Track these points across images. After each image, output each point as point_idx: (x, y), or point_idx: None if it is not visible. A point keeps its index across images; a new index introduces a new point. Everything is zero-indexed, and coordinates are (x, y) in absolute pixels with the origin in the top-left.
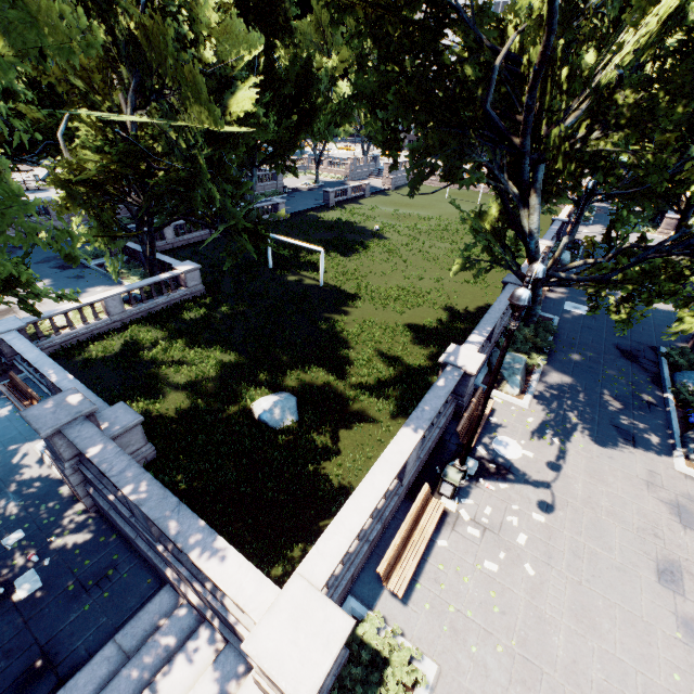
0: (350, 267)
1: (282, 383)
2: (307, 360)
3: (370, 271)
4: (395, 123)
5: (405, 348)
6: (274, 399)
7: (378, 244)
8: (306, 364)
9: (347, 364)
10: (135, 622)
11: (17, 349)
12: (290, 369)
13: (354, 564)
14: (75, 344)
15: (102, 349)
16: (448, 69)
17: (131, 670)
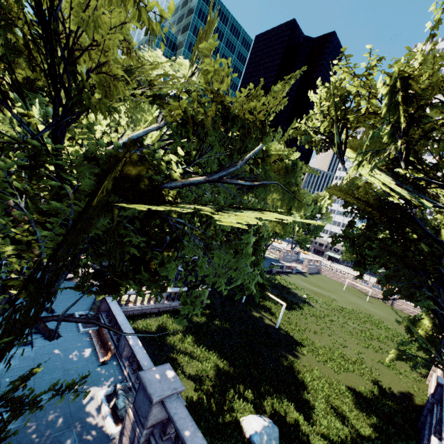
0: (293, 319)
1: (261, 405)
2: (278, 390)
3: (306, 327)
4: (365, 254)
5: (350, 409)
6: (263, 423)
7: (309, 308)
8: (278, 395)
9: (309, 408)
10: None
11: (113, 310)
12: (265, 393)
13: None
14: (130, 314)
15: (144, 324)
16: (410, 241)
17: None
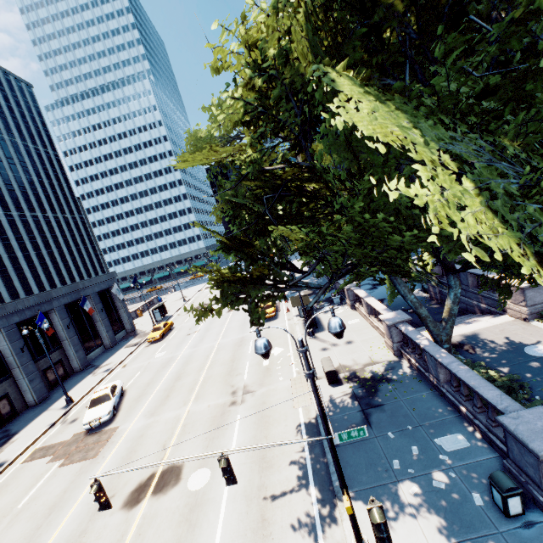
0: None
1: None
2: None
3: None
4: None
5: None
6: None
7: None
8: None
9: None
10: (459, 317)
11: None
12: None
13: None
14: None
15: None
16: None
17: (460, 320)
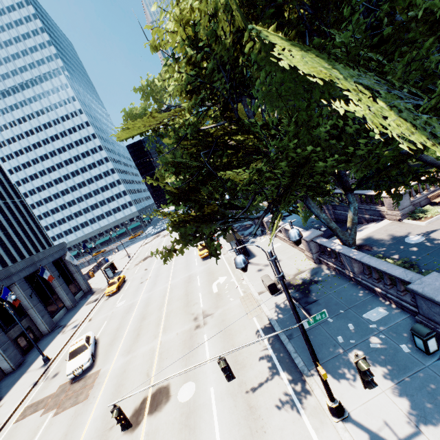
0: None
1: None
2: None
3: None
4: None
5: None
6: None
7: None
8: None
9: None
10: None
11: None
12: None
13: (419, 200)
14: None
15: None
16: None
17: None
